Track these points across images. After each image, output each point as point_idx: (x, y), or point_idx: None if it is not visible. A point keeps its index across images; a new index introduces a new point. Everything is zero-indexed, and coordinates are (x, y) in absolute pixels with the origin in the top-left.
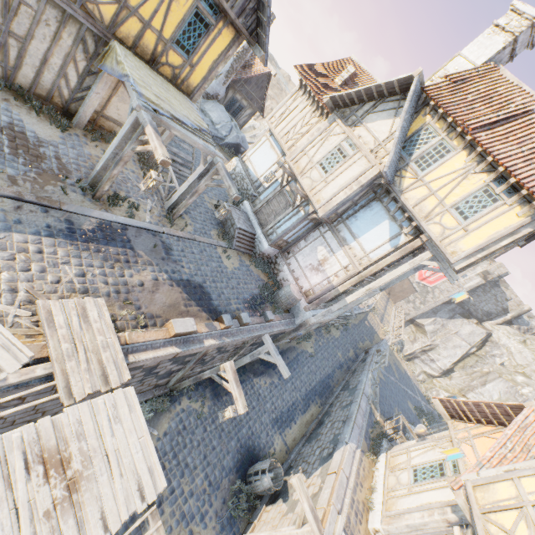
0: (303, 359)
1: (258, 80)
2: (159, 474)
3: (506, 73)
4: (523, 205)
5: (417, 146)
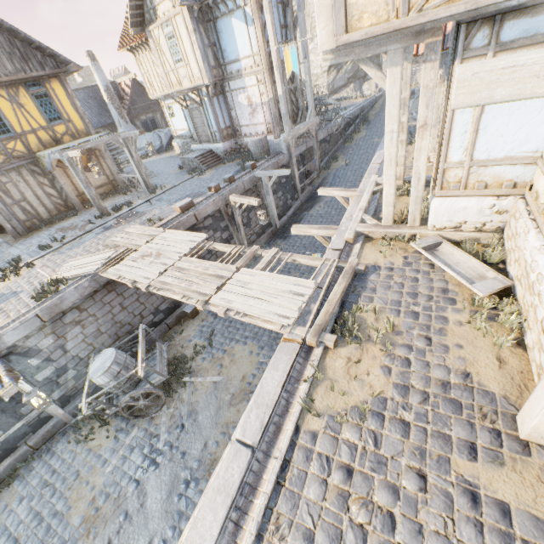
0: (341, 173)
1: (136, 93)
2: (200, 235)
3: None
4: None
5: None
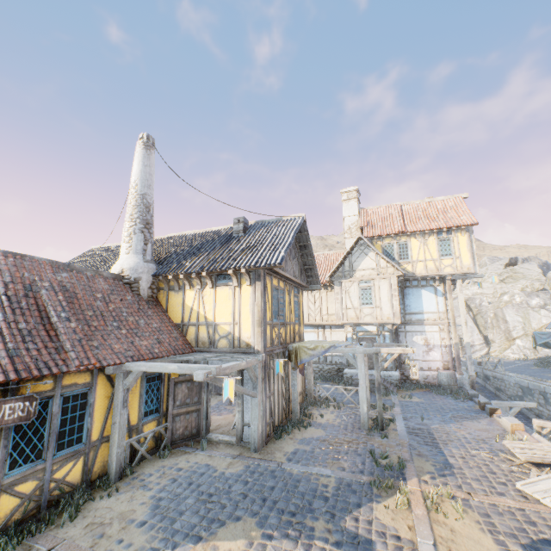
0: None
1: None
2: None
3: (370, 208)
4: (458, 231)
5: (391, 254)
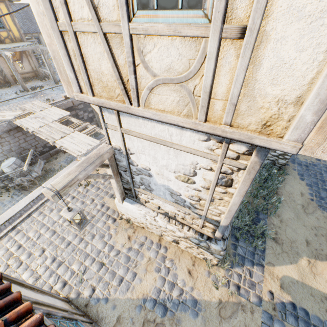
0: None
1: None
2: (67, 112)
3: None
4: None
5: None
